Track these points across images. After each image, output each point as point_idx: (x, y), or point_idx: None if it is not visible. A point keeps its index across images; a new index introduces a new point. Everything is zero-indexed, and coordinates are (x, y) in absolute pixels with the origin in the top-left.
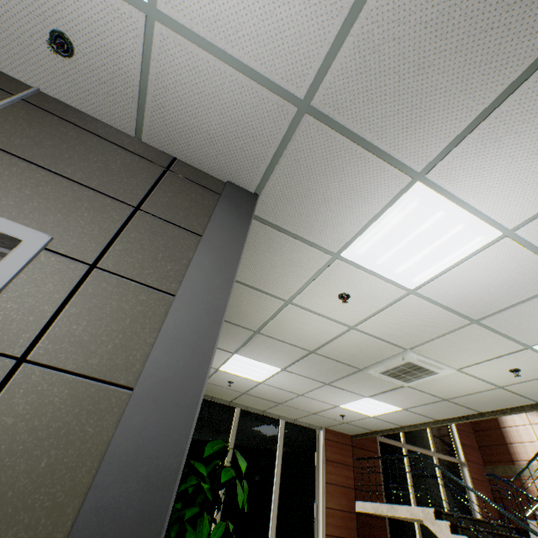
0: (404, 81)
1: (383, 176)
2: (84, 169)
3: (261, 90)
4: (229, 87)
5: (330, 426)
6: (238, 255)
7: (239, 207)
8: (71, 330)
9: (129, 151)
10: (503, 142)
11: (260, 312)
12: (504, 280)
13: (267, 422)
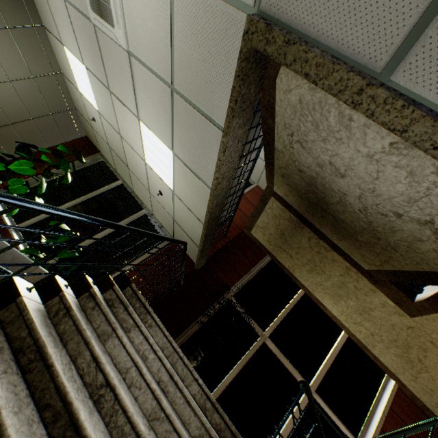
0: None
1: None
2: None
3: None
4: None
5: (260, 180)
6: None
7: None
8: None
9: None
10: None
11: None
12: None
13: None
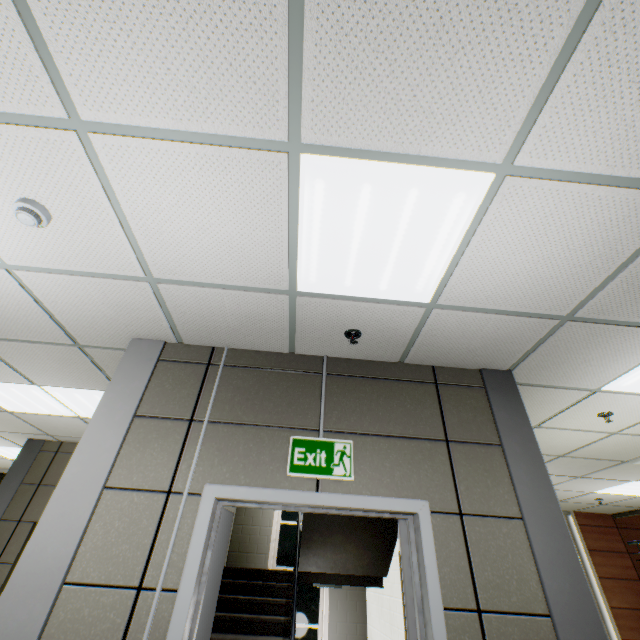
0: None
1: None
2: (396, 420)
3: (523, 319)
4: (492, 323)
5: (580, 509)
6: (538, 453)
7: (507, 395)
8: (486, 577)
9: (405, 381)
10: None
11: None
12: None
13: None
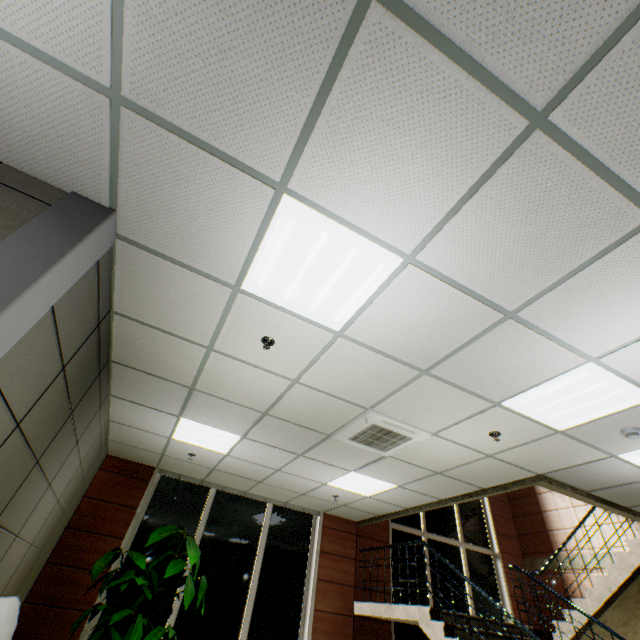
0: (212, 66)
1: (243, 187)
2: None
3: (60, 76)
4: (23, 72)
5: (329, 510)
6: (39, 274)
7: (75, 221)
8: None
9: None
10: (353, 145)
11: (184, 362)
12: (432, 319)
13: (251, 505)
